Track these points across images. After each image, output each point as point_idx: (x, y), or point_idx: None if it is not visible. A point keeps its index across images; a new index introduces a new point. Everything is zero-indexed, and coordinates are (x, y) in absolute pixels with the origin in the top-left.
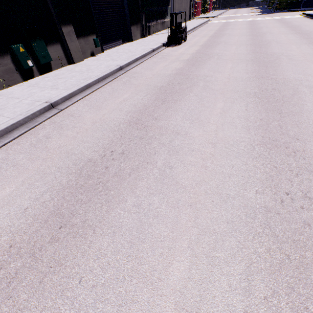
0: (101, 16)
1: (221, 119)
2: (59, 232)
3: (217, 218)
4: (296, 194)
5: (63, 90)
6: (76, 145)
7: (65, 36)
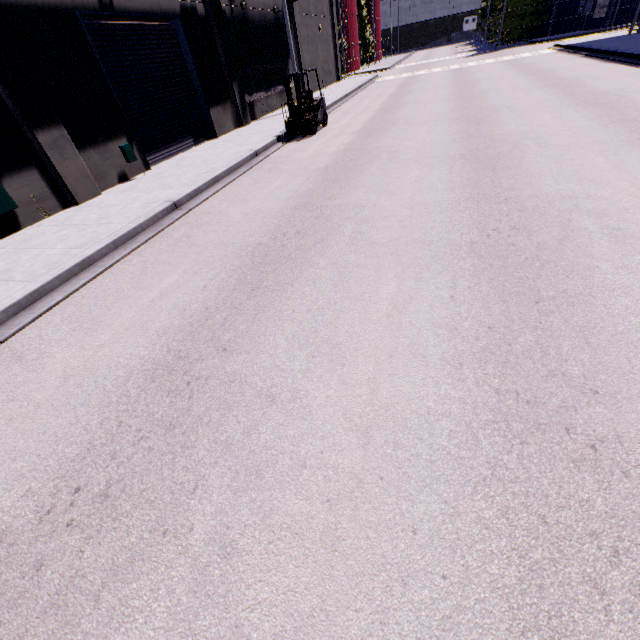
0: (137, 98)
1: (388, 336)
2: None
3: None
4: None
5: (19, 284)
6: None
7: (46, 151)
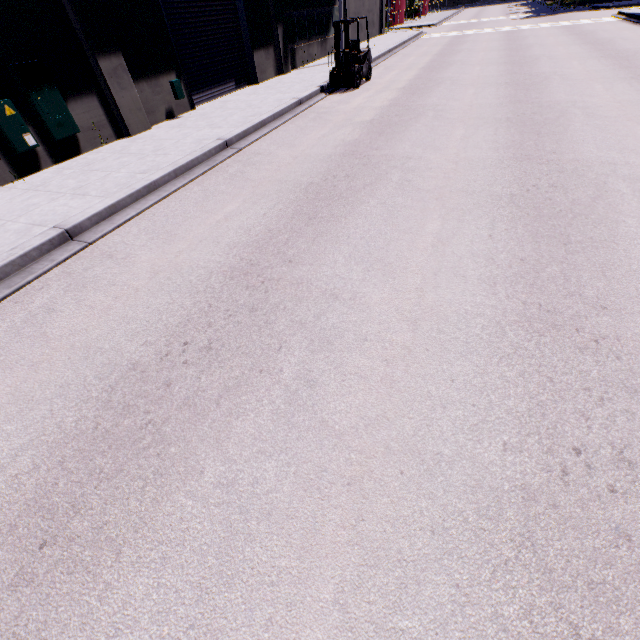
0: (187, 33)
1: (433, 260)
2: (37, 558)
3: (410, 520)
4: (598, 454)
5: (96, 199)
6: (108, 328)
7: (106, 78)
